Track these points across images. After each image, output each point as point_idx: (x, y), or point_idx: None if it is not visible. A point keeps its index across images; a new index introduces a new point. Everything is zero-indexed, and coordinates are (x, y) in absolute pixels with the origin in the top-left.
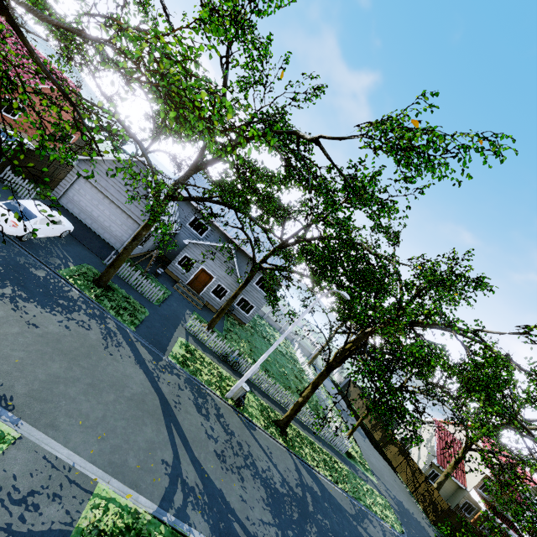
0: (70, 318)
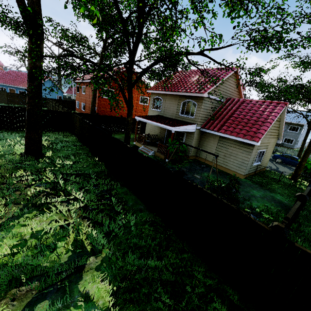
0: None
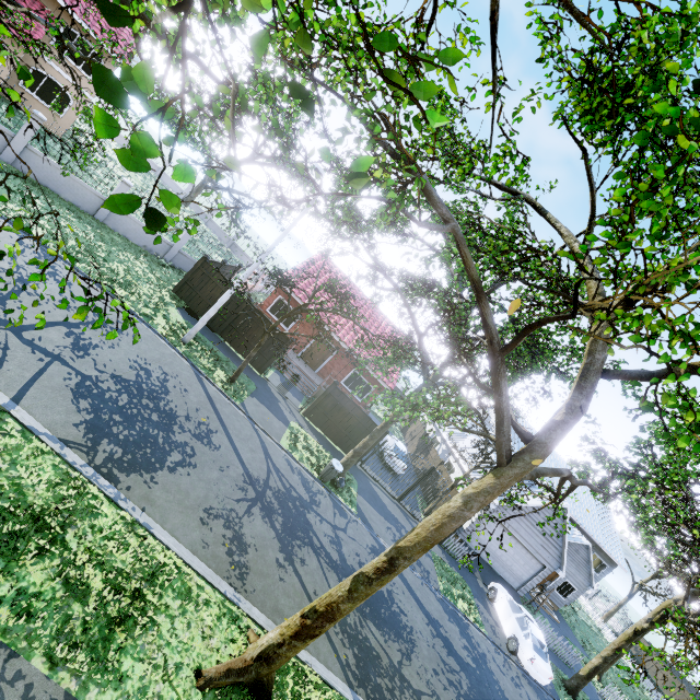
0: None
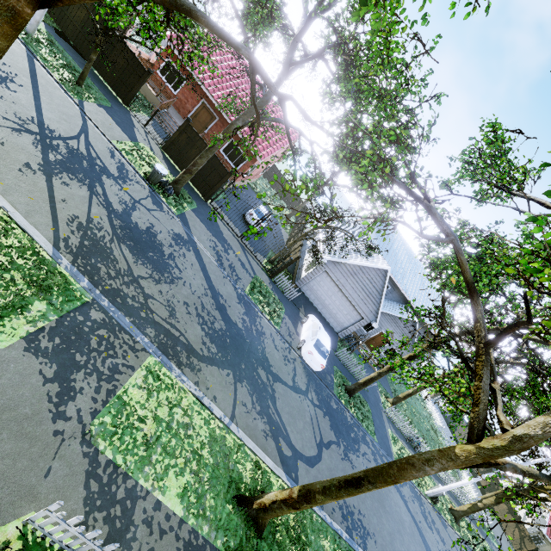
0: (362, 454)
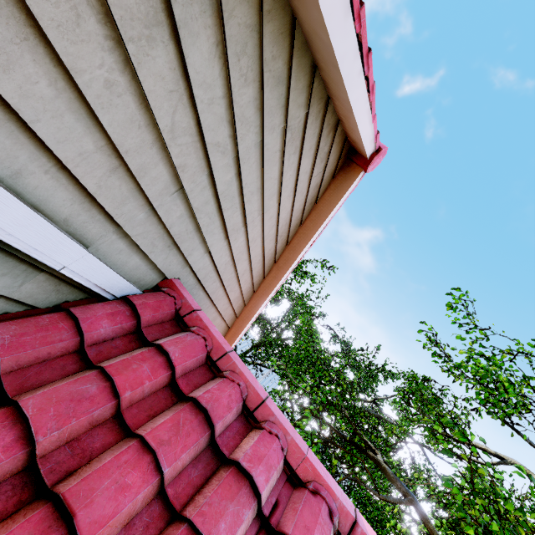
0: None
